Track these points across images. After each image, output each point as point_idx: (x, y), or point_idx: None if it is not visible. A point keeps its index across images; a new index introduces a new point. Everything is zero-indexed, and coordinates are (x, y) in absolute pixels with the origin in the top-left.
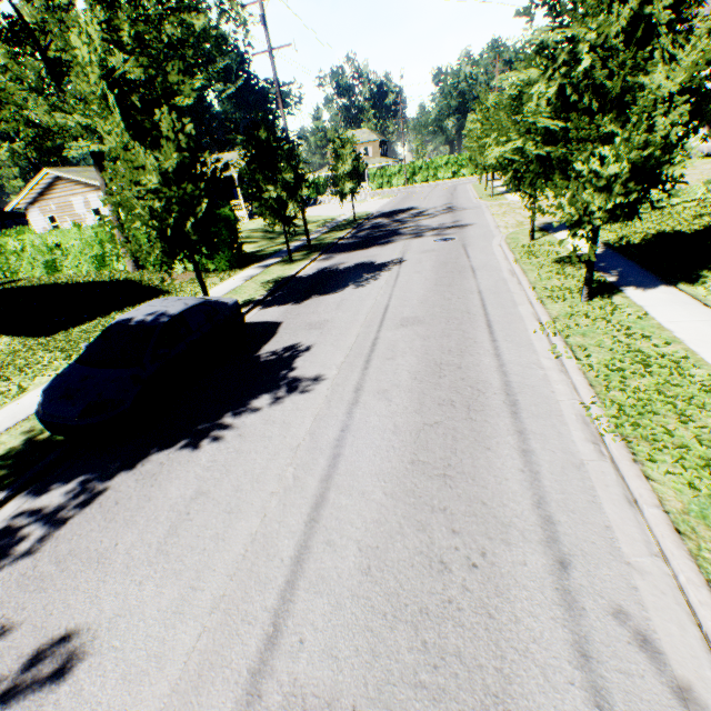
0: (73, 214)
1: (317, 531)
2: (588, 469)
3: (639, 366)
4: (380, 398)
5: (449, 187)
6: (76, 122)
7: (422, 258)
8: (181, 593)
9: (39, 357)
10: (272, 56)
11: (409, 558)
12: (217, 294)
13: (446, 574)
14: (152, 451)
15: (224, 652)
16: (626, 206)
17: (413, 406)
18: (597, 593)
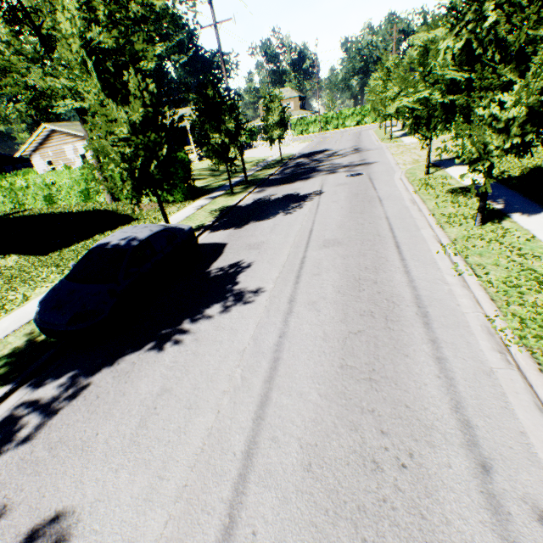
0: (65, 159)
1: (263, 428)
2: (497, 376)
3: (533, 282)
4: (310, 308)
5: (355, 132)
6: (62, 85)
7: (337, 190)
8: (150, 482)
9: (39, 271)
10: (217, 28)
11: (344, 456)
12: (175, 221)
13: (378, 474)
14: (126, 352)
15: (188, 540)
16: (520, 144)
17: (339, 316)
18: (520, 498)
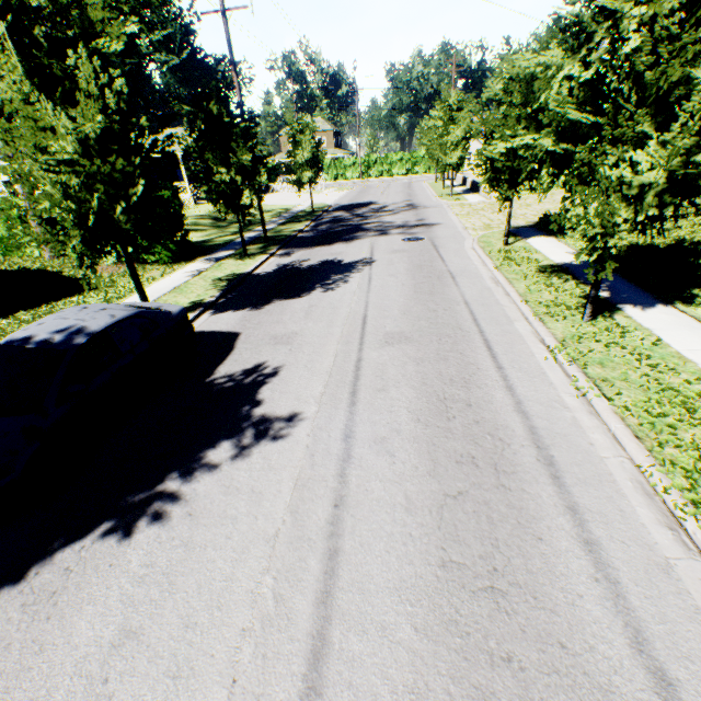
0: None
1: None
2: (680, 574)
3: (681, 409)
4: (379, 450)
5: (405, 183)
6: None
7: (394, 259)
8: None
9: None
10: (225, 17)
11: None
12: (157, 293)
13: None
14: (54, 545)
15: None
16: (654, 219)
17: (425, 464)
18: None
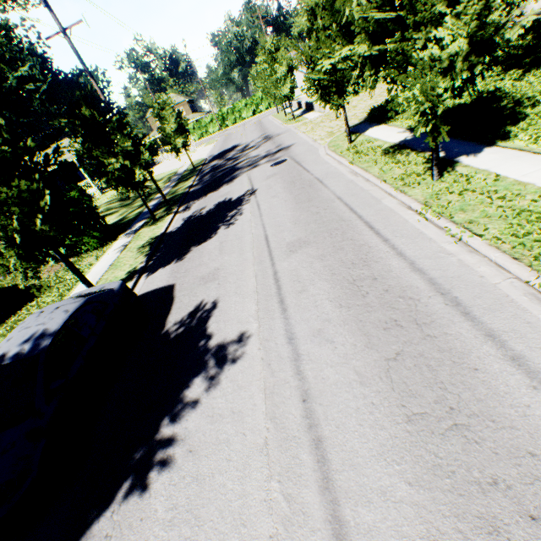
0: None
1: None
2: None
3: (538, 224)
4: (320, 342)
5: (255, 122)
6: None
7: (270, 183)
8: None
9: None
10: (67, 35)
11: None
12: (97, 275)
13: None
14: (89, 519)
15: None
16: (467, 81)
17: (360, 340)
18: None
